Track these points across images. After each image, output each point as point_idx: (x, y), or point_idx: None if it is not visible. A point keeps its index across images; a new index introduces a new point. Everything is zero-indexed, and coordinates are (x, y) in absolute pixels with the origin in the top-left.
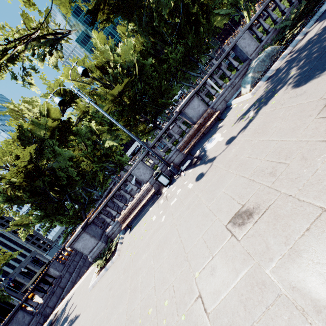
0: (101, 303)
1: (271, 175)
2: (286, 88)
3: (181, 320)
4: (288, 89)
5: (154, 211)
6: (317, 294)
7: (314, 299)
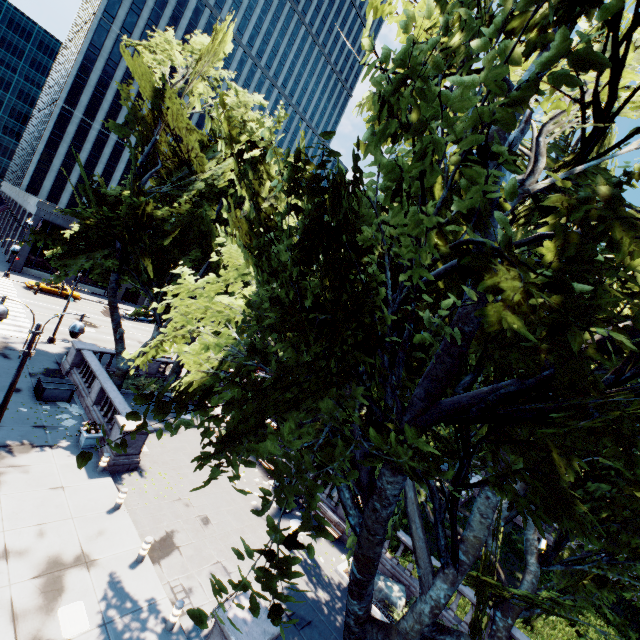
0: (195, 444)
1: (221, 538)
2: (300, 580)
3: (174, 491)
4: (298, 580)
5: (252, 473)
6: (171, 528)
7: (170, 527)
